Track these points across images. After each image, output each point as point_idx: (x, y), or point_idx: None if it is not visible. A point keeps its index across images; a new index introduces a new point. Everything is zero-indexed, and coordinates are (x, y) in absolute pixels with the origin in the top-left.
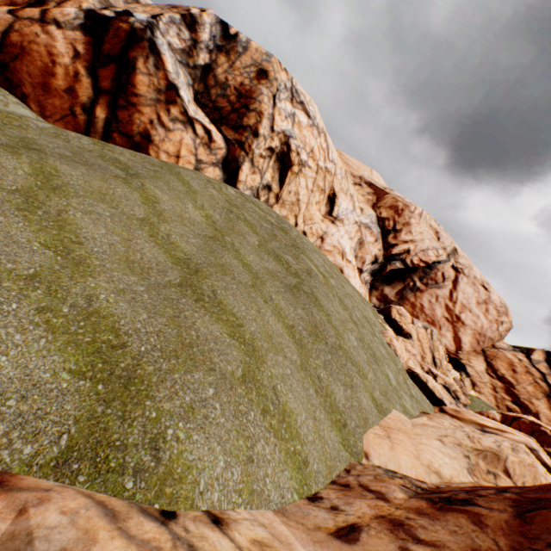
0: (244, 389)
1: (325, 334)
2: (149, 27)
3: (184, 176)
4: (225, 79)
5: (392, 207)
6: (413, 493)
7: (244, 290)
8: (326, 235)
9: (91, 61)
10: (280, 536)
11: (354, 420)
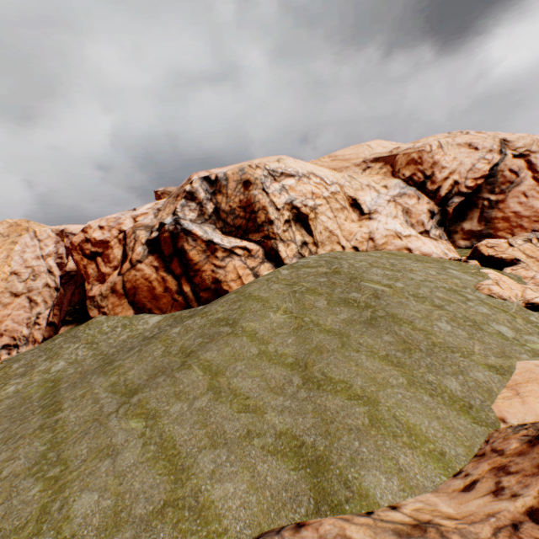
0: (374, 430)
1: (415, 342)
2: (176, 223)
3: (254, 293)
4: (230, 207)
5: (408, 163)
6: (528, 439)
7: (339, 355)
8: (372, 233)
9: (164, 265)
10: (430, 503)
11: (477, 398)
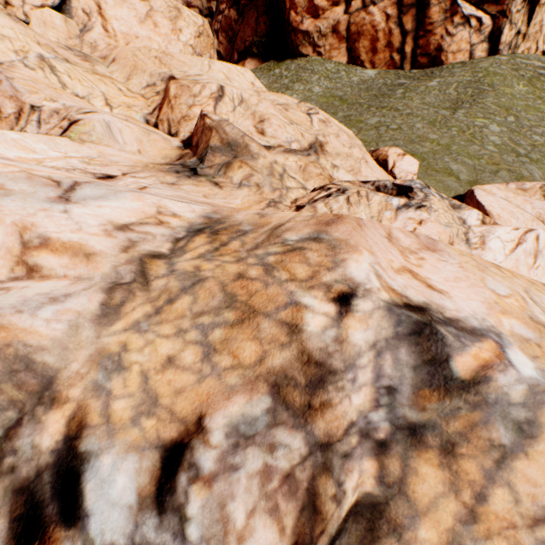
0: None
1: None
2: None
3: (489, 69)
4: None
5: None
6: None
7: None
8: None
9: (396, 16)
10: None
11: None
